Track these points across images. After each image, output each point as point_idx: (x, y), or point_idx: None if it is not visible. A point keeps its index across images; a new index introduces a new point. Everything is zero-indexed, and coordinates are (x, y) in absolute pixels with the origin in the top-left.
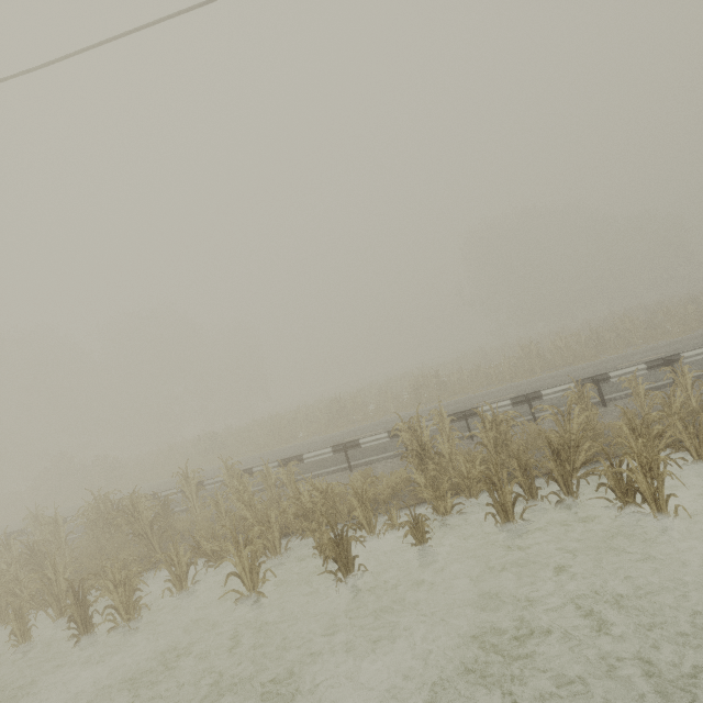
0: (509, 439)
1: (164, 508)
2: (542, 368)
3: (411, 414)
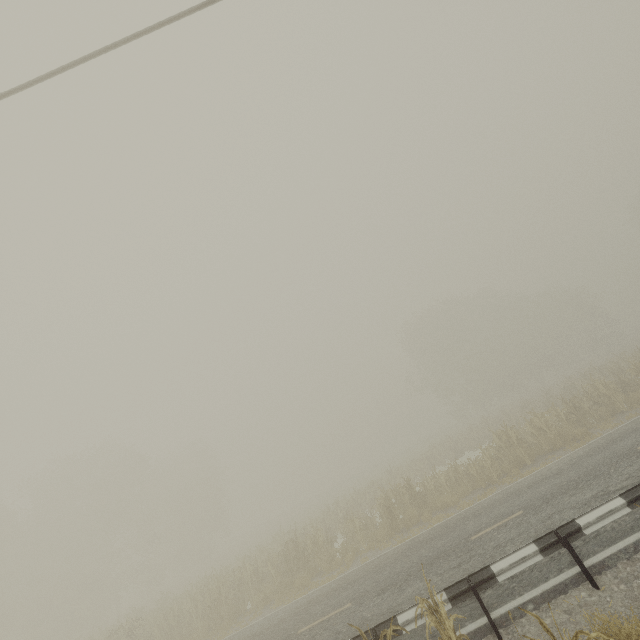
0: None
1: None
2: (530, 458)
3: (388, 559)
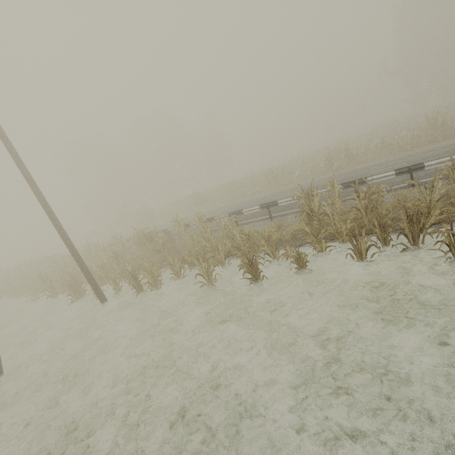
0: (378, 205)
1: (169, 237)
2: (443, 137)
3: (321, 180)
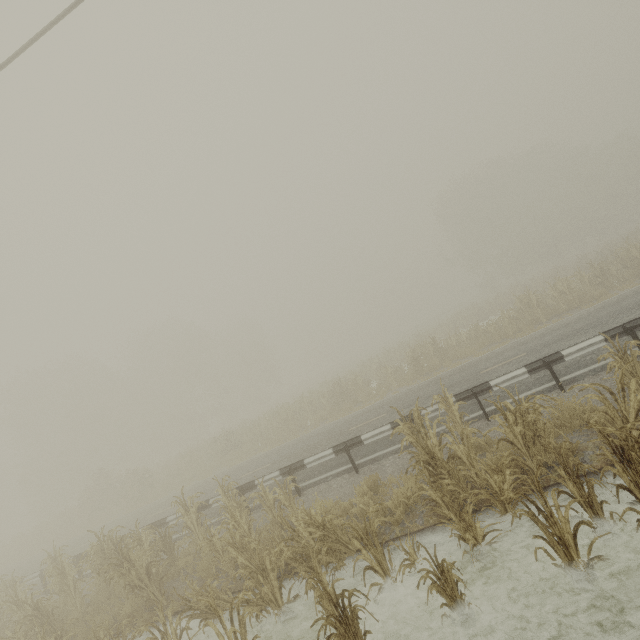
0: (540, 429)
1: (166, 542)
2: (546, 317)
3: (414, 390)
